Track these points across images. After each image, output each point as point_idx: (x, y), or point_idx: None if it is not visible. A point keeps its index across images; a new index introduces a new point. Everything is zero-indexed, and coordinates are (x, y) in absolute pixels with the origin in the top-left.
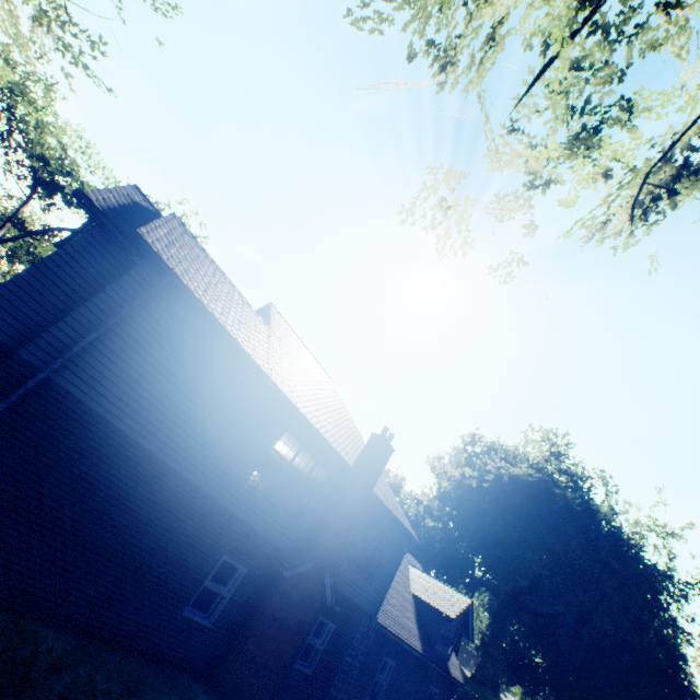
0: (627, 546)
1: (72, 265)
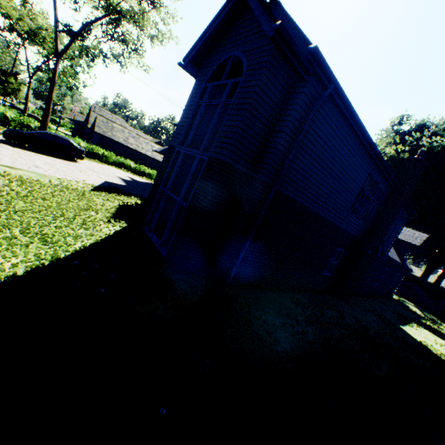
0: None
1: (263, 99)
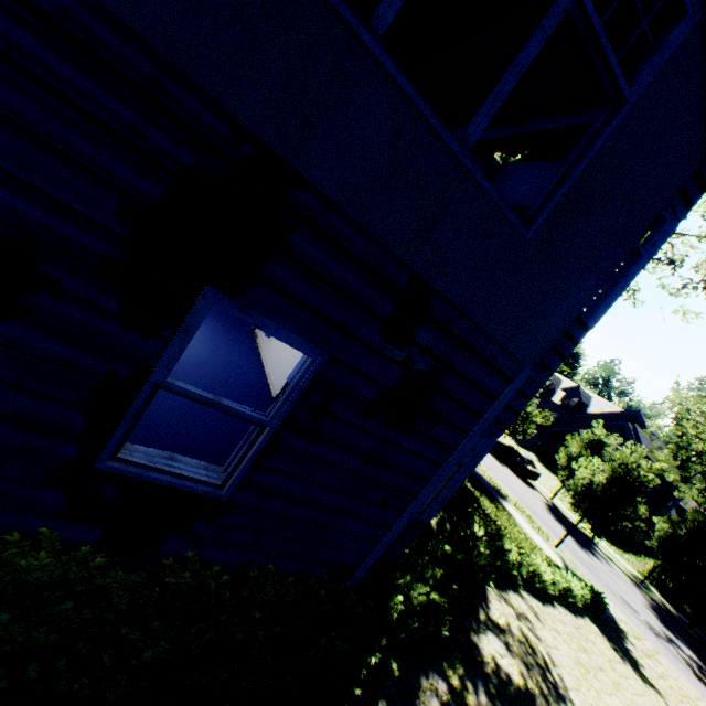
0: None
1: None
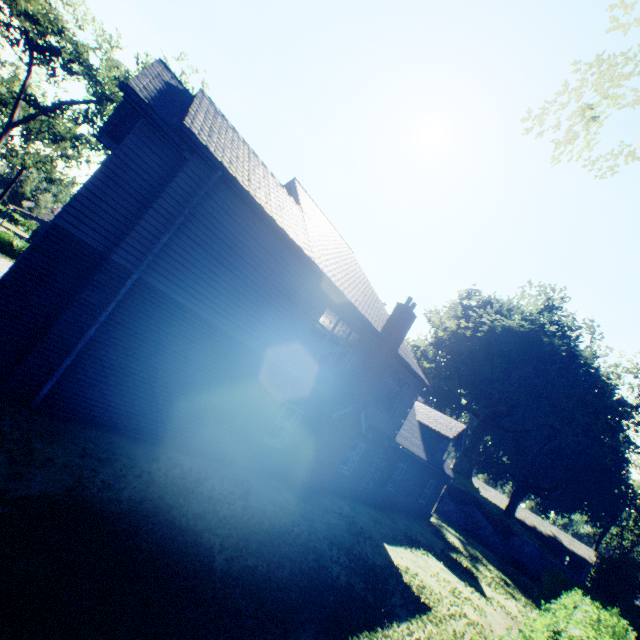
0: (603, 385)
1: (131, 166)
